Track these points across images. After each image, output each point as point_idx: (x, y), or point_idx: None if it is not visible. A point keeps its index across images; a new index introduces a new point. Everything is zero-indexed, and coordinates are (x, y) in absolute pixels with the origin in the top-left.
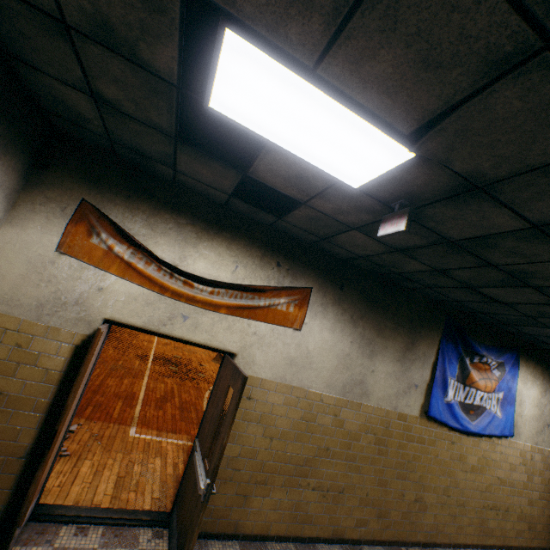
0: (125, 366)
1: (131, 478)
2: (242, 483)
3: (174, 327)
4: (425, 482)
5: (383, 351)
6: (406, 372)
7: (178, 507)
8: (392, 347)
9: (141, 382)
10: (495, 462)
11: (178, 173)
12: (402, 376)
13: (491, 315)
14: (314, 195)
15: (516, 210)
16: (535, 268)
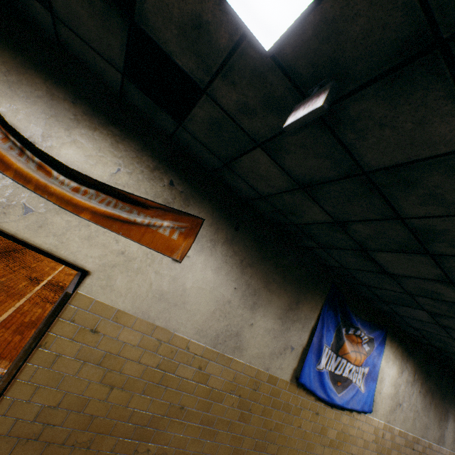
0: (6, 284)
1: None
2: (54, 444)
3: (7, 218)
4: None
5: (267, 305)
6: (286, 332)
7: None
8: (276, 303)
9: (14, 303)
10: (352, 438)
11: (57, 21)
12: (281, 336)
13: (373, 289)
14: (215, 71)
15: None
16: (448, 225)
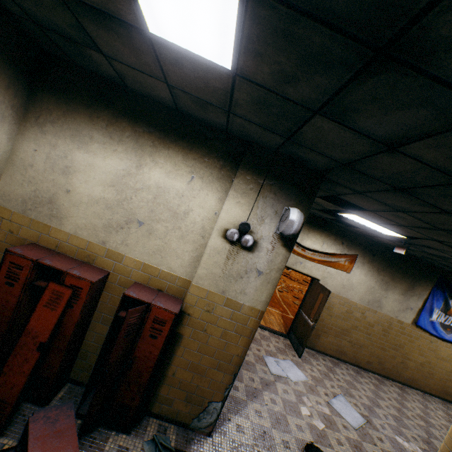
0: None
1: (266, 319)
2: (317, 330)
3: (296, 266)
4: (409, 356)
5: (393, 288)
6: (406, 301)
7: (293, 331)
8: (399, 287)
9: None
10: None
11: None
12: (403, 302)
13: None
14: (367, 230)
15: (449, 255)
16: None
